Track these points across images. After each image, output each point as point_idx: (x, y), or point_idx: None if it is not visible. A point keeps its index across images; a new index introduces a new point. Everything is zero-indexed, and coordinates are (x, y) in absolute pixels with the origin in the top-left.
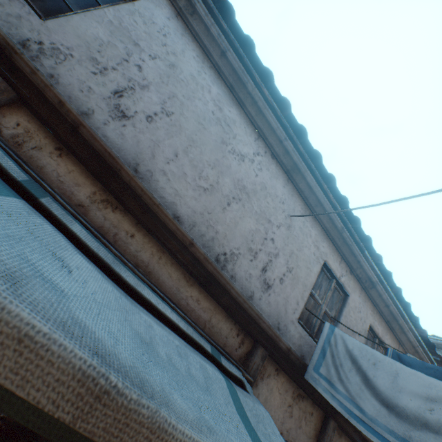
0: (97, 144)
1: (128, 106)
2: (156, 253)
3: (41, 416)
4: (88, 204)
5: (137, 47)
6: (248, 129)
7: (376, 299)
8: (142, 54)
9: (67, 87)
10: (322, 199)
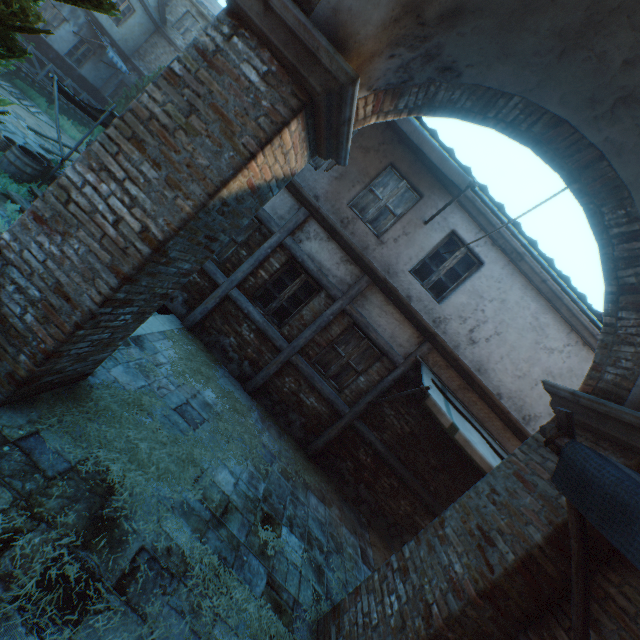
0: (464, 367)
1: (475, 336)
2: (486, 412)
3: (482, 469)
4: (457, 389)
5: (482, 298)
6: (560, 327)
7: None
8: (484, 301)
9: (449, 335)
10: None
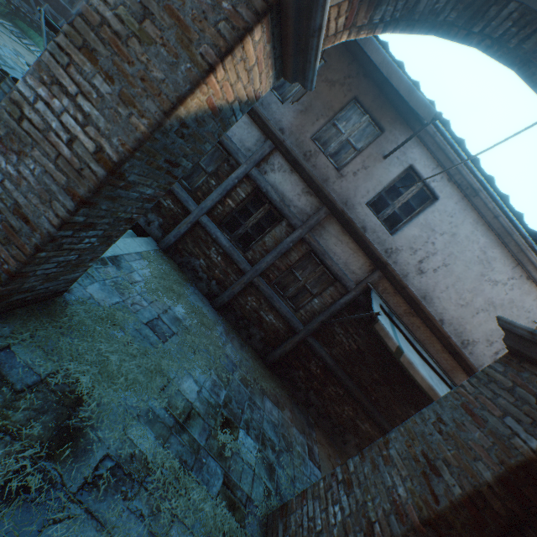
0: (411, 294)
1: (424, 266)
2: (428, 335)
3: (422, 388)
4: (402, 314)
5: (433, 231)
6: (506, 261)
7: None
8: (435, 234)
9: (399, 265)
10: None
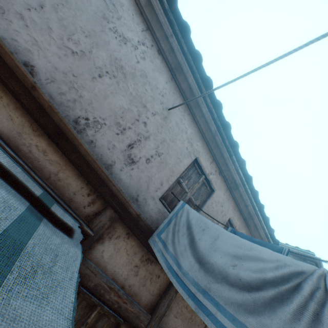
0: None
1: None
2: None
3: None
4: None
5: None
6: (136, 18)
7: (238, 199)
8: None
9: None
10: (200, 102)
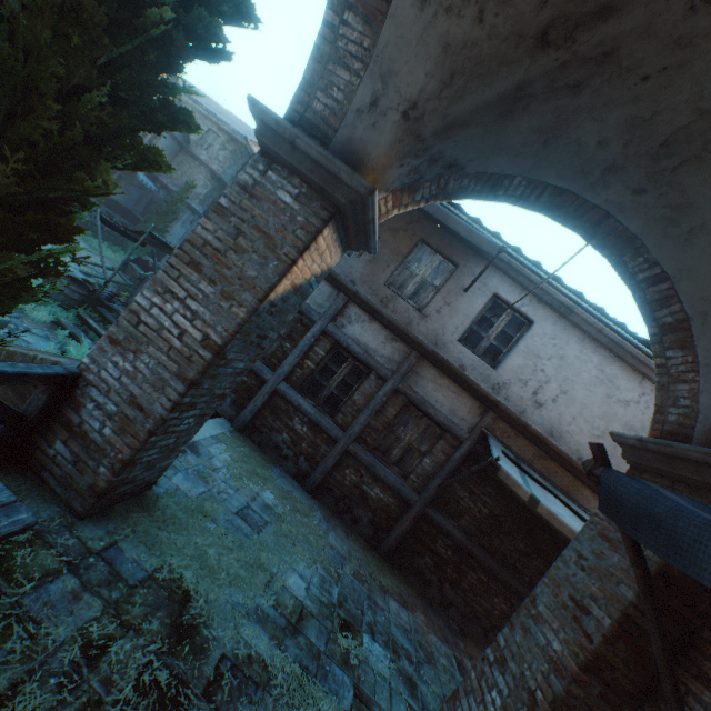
0: (534, 433)
1: (540, 398)
2: (570, 480)
3: None
4: (532, 459)
5: (538, 357)
6: (630, 376)
7: None
8: (542, 360)
9: (512, 401)
10: None
